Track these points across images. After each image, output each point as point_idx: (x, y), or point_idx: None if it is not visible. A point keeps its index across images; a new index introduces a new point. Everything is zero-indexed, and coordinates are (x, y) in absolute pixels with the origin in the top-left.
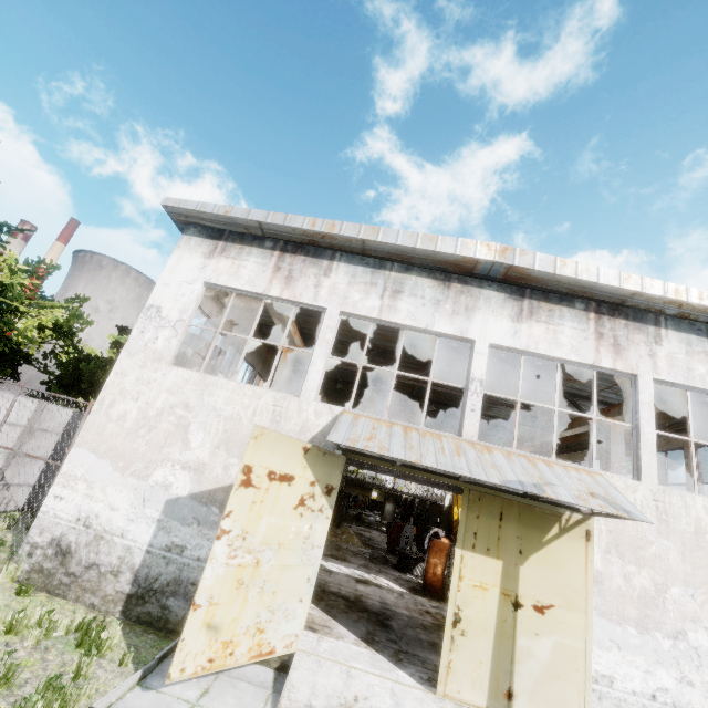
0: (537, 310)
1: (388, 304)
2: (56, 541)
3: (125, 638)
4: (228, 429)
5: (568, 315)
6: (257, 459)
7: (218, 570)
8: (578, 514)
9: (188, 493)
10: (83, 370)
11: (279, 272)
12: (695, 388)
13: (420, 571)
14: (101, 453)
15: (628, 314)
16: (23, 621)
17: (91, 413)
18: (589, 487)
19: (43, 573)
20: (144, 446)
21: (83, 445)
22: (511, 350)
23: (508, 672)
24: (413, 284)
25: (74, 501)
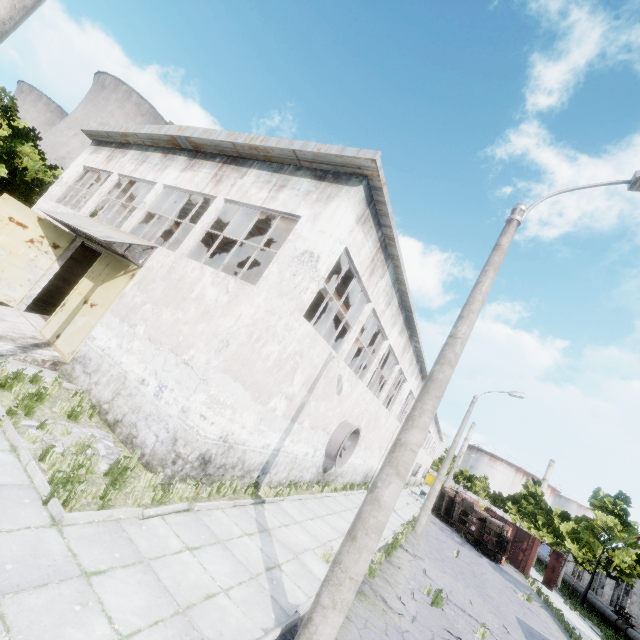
0: (196, 164)
1: (136, 168)
2: None
3: None
4: None
5: (208, 166)
6: (3, 208)
7: None
8: (136, 266)
9: None
10: None
11: (108, 158)
12: (246, 205)
13: None
14: None
15: (239, 162)
16: None
17: None
18: (120, 238)
19: None
20: None
21: None
22: (173, 188)
23: (64, 328)
24: (153, 157)
25: None
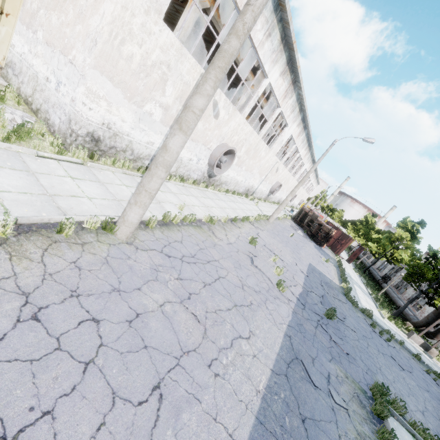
0: None
1: None
2: None
3: None
4: None
5: None
6: None
7: None
8: None
9: None
10: None
11: None
12: None
13: None
14: None
15: None
16: None
17: None
18: None
19: None
20: None
21: None
22: None
23: None
24: None
25: None
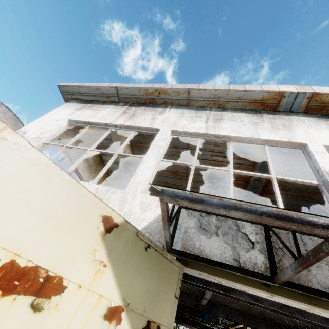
0: None
1: (213, 125)
2: None
3: None
4: None
5: None
6: None
7: None
8: None
9: None
10: None
11: (125, 114)
12: None
13: None
14: None
15: None
16: None
17: None
18: None
19: None
20: None
21: None
22: None
23: None
24: (230, 115)
25: None
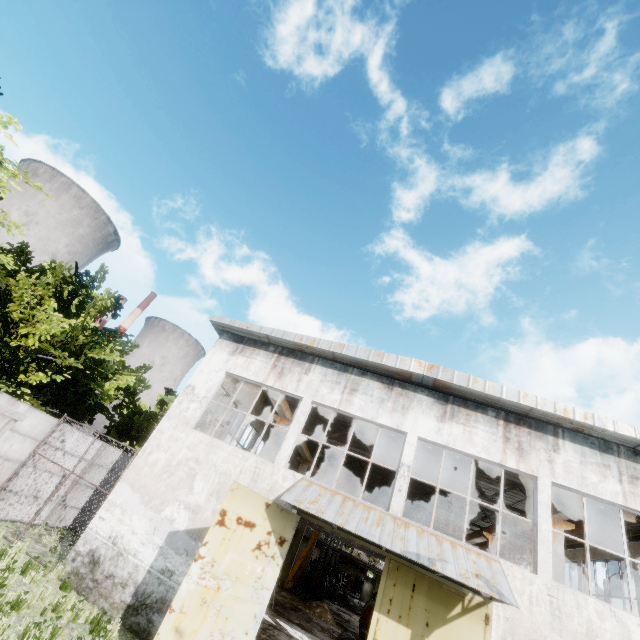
0: (457, 413)
1: (346, 399)
2: (92, 552)
3: (119, 638)
4: (221, 482)
5: (481, 420)
6: (231, 506)
7: (191, 585)
8: (479, 597)
9: (185, 528)
10: (135, 421)
11: (275, 369)
12: (589, 495)
13: None
14: (136, 488)
15: (531, 424)
16: (64, 604)
17: (136, 457)
18: (479, 569)
19: (78, 576)
20: (164, 487)
21: (126, 480)
22: (435, 443)
23: None
24: (366, 385)
25: (111, 523)
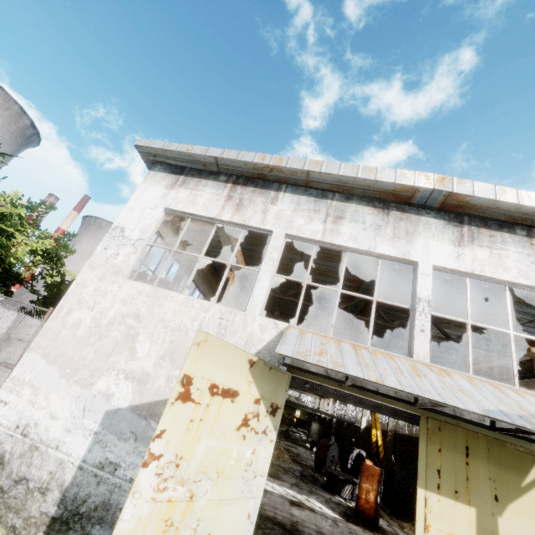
0: (477, 235)
1: (331, 228)
2: None
3: None
4: (174, 340)
5: (510, 241)
6: (198, 369)
7: (141, 507)
8: None
9: (128, 405)
10: (63, 290)
11: (230, 200)
12: None
13: (348, 493)
14: (51, 358)
15: None
16: None
17: (48, 319)
18: None
19: None
20: (92, 353)
21: (36, 350)
22: (455, 272)
23: None
24: (353, 211)
25: (17, 407)
